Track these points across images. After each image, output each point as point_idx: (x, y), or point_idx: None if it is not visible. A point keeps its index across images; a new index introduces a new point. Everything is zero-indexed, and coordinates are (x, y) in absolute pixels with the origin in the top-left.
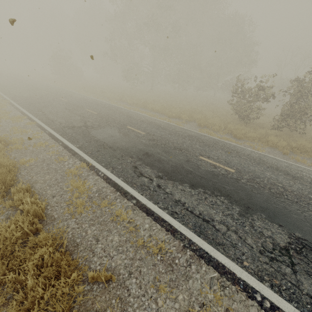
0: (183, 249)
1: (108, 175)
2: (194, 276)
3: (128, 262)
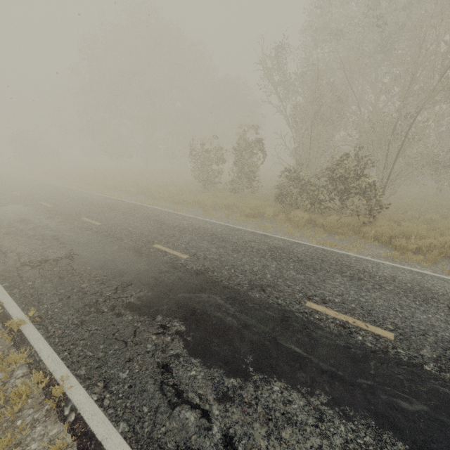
0: None
1: None
2: None
3: None
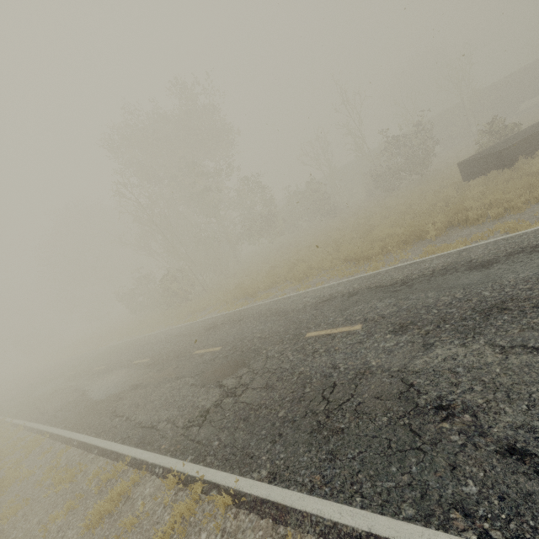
0: None
1: None
2: None
3: None
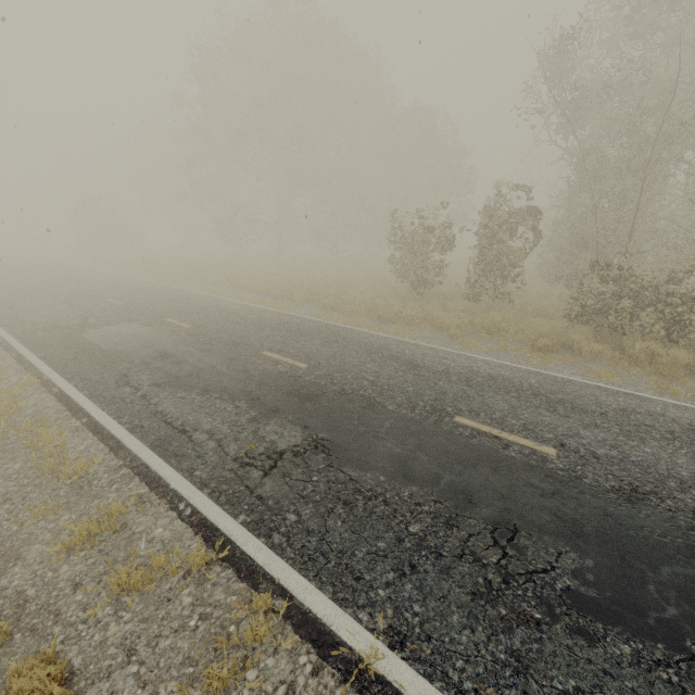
0: (118, 469)
1: (66, 389)
2: (109, 495)
3: (15, 489)
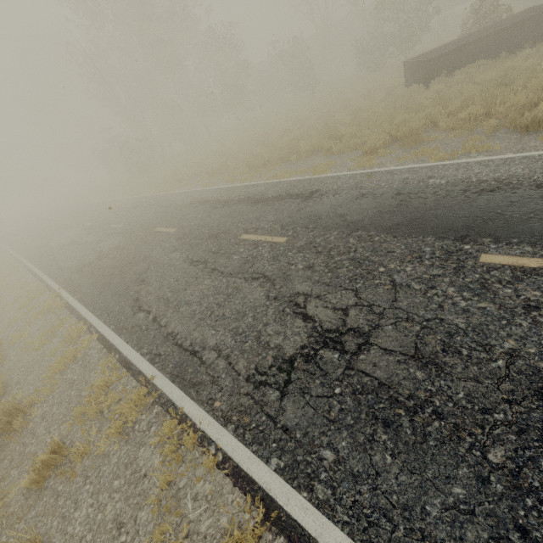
0: None
1: None
2: None
3: None
